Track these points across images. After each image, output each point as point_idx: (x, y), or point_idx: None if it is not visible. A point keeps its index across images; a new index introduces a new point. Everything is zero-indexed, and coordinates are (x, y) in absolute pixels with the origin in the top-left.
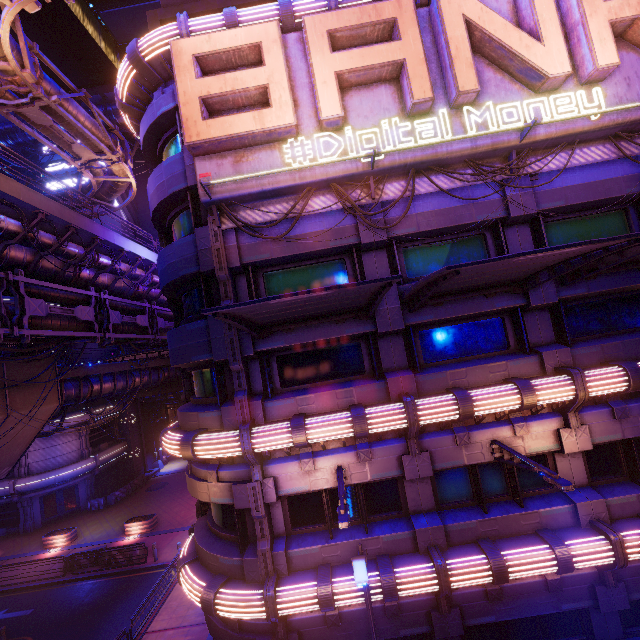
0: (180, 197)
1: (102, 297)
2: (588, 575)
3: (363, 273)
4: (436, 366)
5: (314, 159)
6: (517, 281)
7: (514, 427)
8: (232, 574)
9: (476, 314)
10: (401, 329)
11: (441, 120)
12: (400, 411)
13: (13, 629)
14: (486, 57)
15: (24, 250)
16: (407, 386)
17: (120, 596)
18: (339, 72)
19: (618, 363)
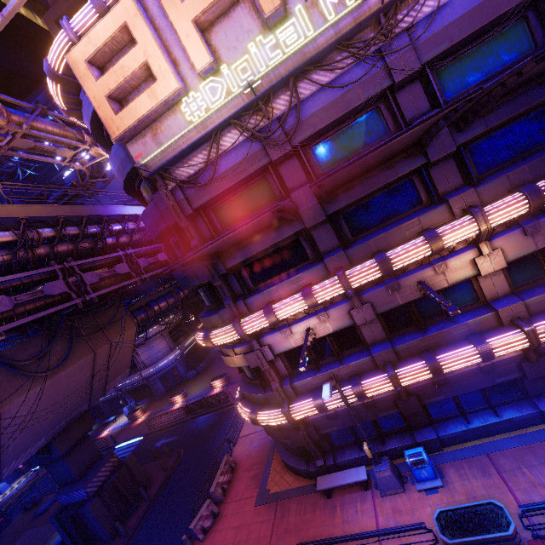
0: (134, 173)
1: (128, 253)
2: (515, 357)
3: (284, 182)
4: (362, 237)
5: (208, 108)
6: (412, 145)
7: (434, 267)
8: (264, 403)
9: (384, 185)
10: (324, 219)
11: (299, 18)
12: (336, 283)
13: (171, 447)
14: None
15: (65, 244)
16: (340, 261)
17: (220, 422)
18: (195, 19)
19: (519, 189)
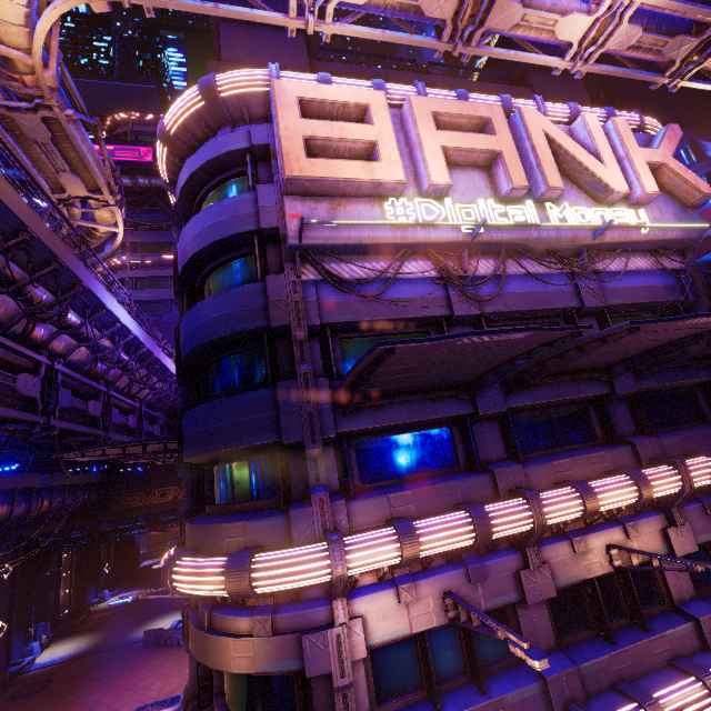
0: (241, 241)
1: (55, 367)
2: None
3: None
4: (534, 457)
5: (416, 221)
6: (603, 367)
7: (626, 527)
8: None
9: (567, 400)
10: (501, 412)
11: (529, 209)
12: (524, 508)
13: None
14: (557, 168)
15: None
16: (516, 479)
17: None
18: (445, 147)
19: (705, 453)
